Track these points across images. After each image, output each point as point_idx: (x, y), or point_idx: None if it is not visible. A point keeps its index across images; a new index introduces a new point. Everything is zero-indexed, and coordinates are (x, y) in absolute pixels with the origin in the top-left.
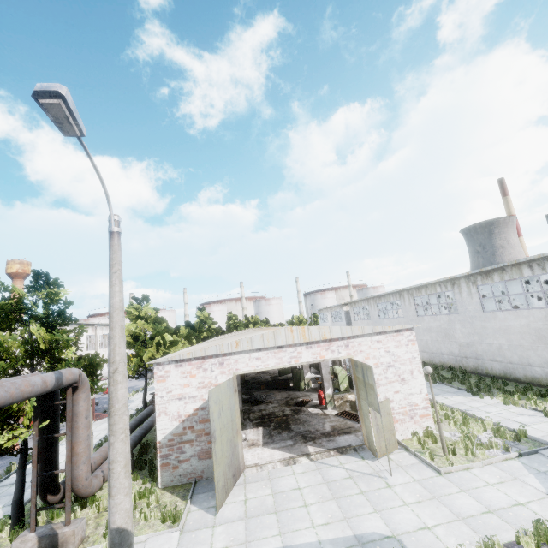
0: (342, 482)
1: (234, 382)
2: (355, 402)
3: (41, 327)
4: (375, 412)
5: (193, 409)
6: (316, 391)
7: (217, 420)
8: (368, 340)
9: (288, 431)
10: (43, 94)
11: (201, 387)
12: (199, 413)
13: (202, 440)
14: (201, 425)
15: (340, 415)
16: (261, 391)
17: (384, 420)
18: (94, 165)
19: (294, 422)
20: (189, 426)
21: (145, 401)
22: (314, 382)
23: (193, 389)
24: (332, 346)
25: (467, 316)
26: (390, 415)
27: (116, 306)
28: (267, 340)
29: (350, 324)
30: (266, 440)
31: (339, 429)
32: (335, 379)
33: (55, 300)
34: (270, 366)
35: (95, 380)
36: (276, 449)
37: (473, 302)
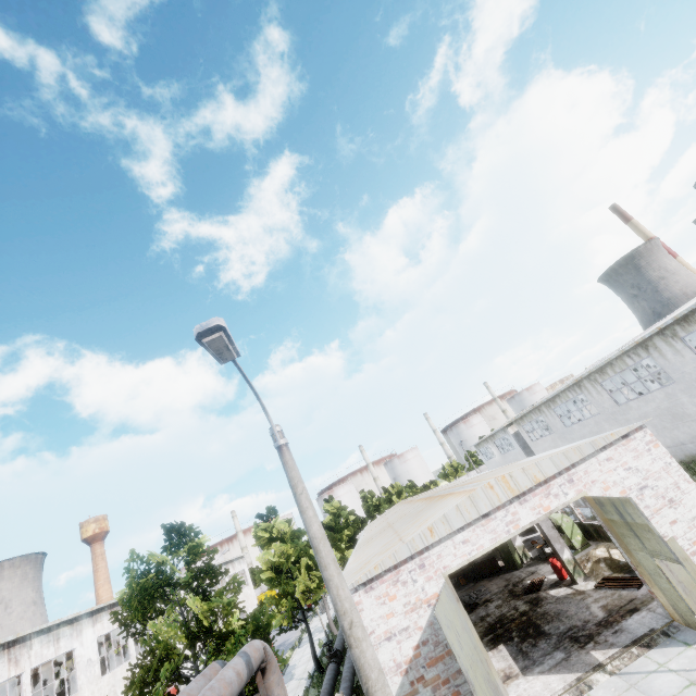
0: (686, 695)
1: (450, 587)
2: (612, 559)
3: (194, 597)
4: (665, 563)
5: (411, 649)
6: (541, 561)
7: (462, 654)
8: (594, 462)
9: (545, 638)
10: (205, 333)
11: (409, 610)
12: (422, 651)
13: (443, 694)
14: (433, 671)
15: (603, 586)
16: (464, 588)
17: (684, 572)
18: (248, 381)
19: (543, 620)
20: (417, 678)
21: (316, 659)
22: (529, 548)
23: (400, 617)
24: (552, 488)
25: (690, 381)
26: (689, 561)
27: (318, 536)
28: (466, 511)
29: (527, 448)
30: (522, 663)
31: (617, 608)
32: (560, 534)
33: (198, 554)
34: (485, 547)
35: (273, 649)
36: (547, 672)
37: (688, 360)
